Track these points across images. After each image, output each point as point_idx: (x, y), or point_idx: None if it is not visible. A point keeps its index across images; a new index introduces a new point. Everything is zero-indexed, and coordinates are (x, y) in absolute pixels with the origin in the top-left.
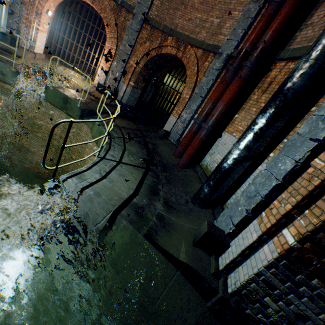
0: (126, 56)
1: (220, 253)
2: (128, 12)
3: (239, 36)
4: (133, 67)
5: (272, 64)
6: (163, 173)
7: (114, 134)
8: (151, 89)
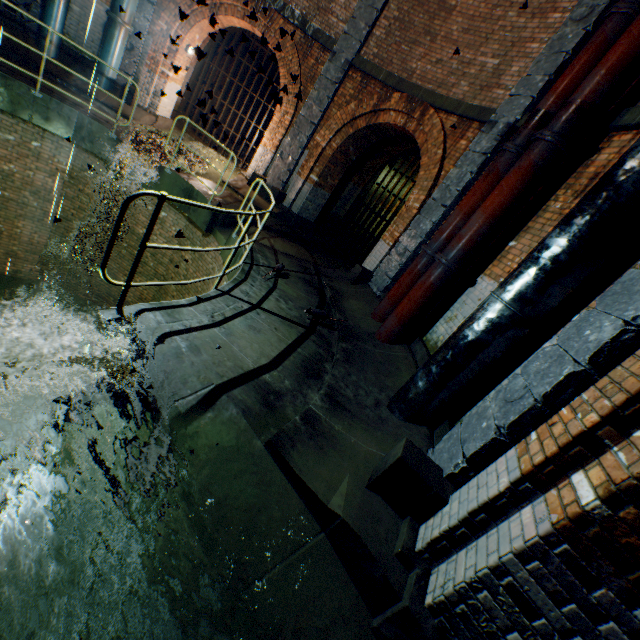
0: (310, 126)
1: (424, 516)
2: (324, 49)
3: (537, 87)
4: (320, 148)
5: (604, 139)
6: (340, 343)
7: (261, 260)
8: (351, 192)
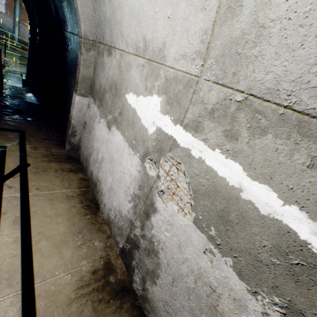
0: None
1: None
2: None
3: None
4: None
5: None
6: None
7: None
8: None
